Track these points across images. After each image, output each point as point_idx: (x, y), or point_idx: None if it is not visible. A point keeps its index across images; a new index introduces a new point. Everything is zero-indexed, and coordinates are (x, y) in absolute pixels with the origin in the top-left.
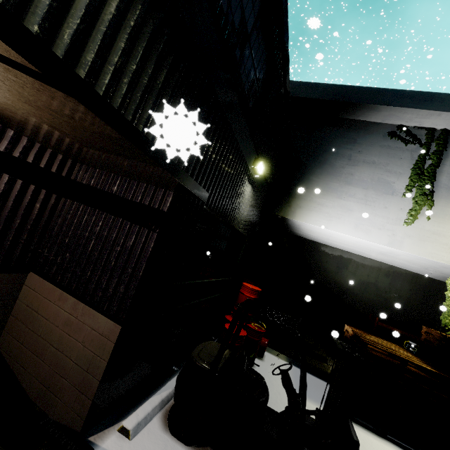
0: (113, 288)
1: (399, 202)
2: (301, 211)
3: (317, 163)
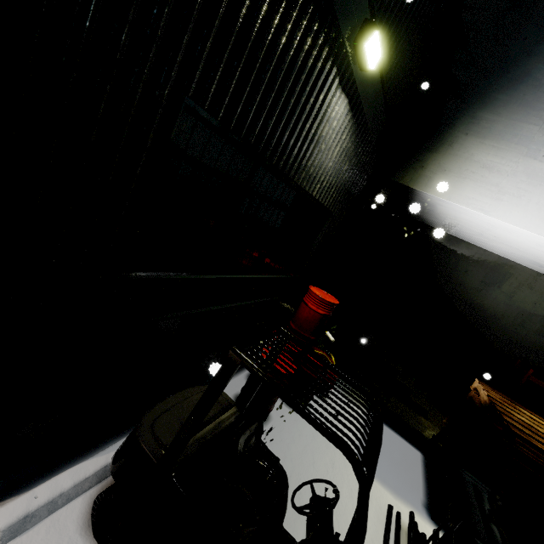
0: None
1: None
2: (443, 179)
3: (503, 81)
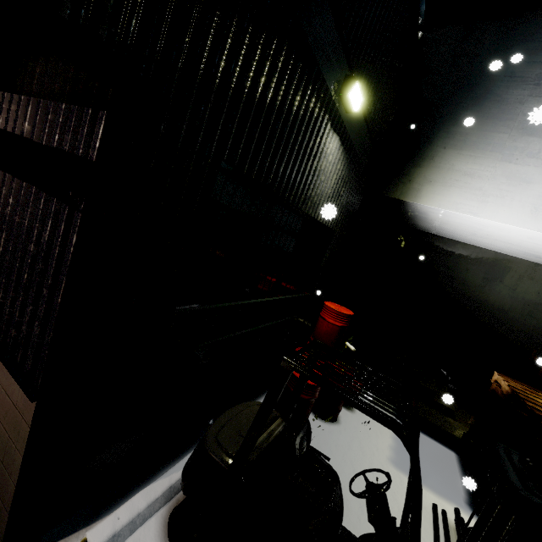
0: (26, 324)
1: None
2: (431, 189)
3: (469, 100)
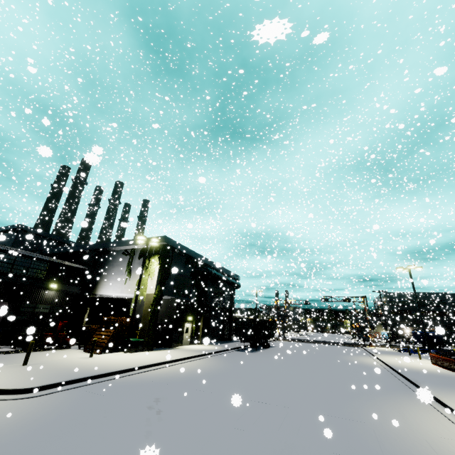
0: None
1: (124, 277)
2: (99, 290)
3: (105, 269)
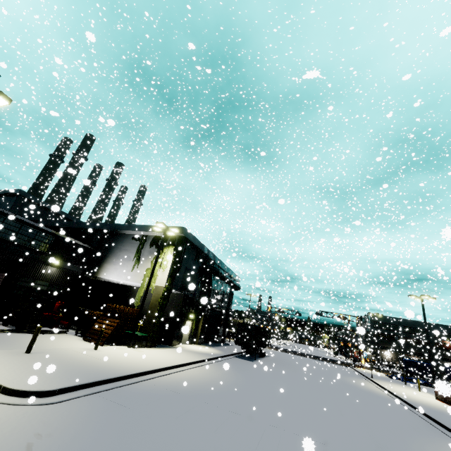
0: None
1: (131, 263)
2: (102, 273)
3: (110, 252)
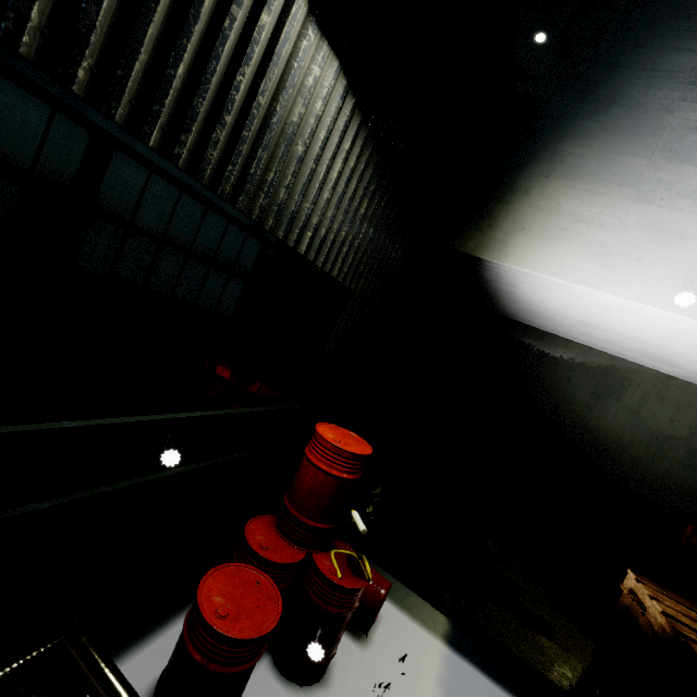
0: None
1: None
2: (523, 241)
3: (587, 103)
